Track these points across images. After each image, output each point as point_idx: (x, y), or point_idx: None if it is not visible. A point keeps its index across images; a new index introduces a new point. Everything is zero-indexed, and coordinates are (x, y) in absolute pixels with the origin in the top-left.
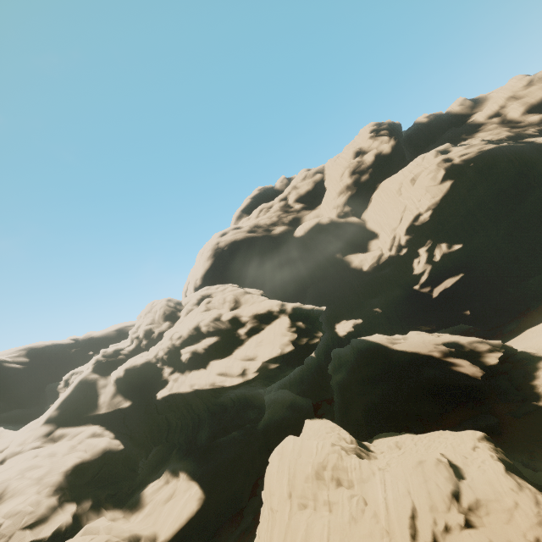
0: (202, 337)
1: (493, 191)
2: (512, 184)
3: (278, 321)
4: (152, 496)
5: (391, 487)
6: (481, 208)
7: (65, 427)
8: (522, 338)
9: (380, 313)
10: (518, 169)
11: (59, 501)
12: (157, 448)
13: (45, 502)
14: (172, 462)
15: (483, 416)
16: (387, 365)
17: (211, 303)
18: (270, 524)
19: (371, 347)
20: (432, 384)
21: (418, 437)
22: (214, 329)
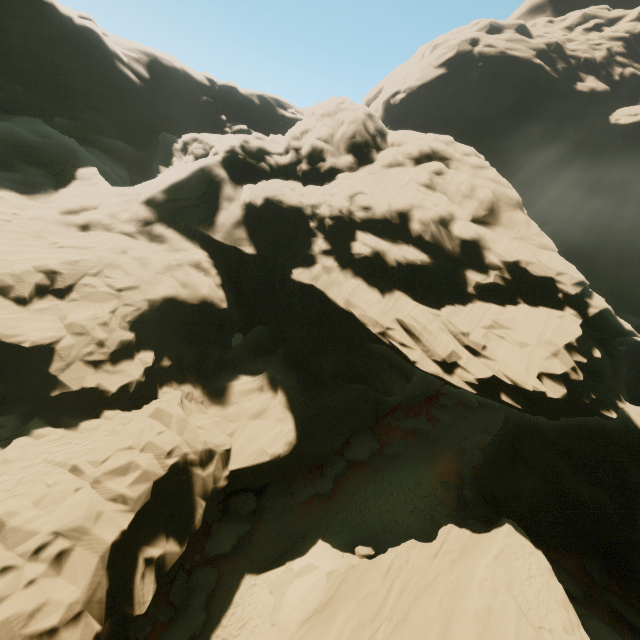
0: (402, 236)
1: None
2: None
3: (557, 316)
4: (239, 397)
5: None
6: None
7: (168, 226)
8: None
9: None
10: None
11: (136, 341)
12: (262, 328)
13: (119, 337)
14: (274, 365)
15: None
16: (633, 478)
17: (442, 178)
18: None
19: (627, 432)
20: None
21: None
22: (432, 239)
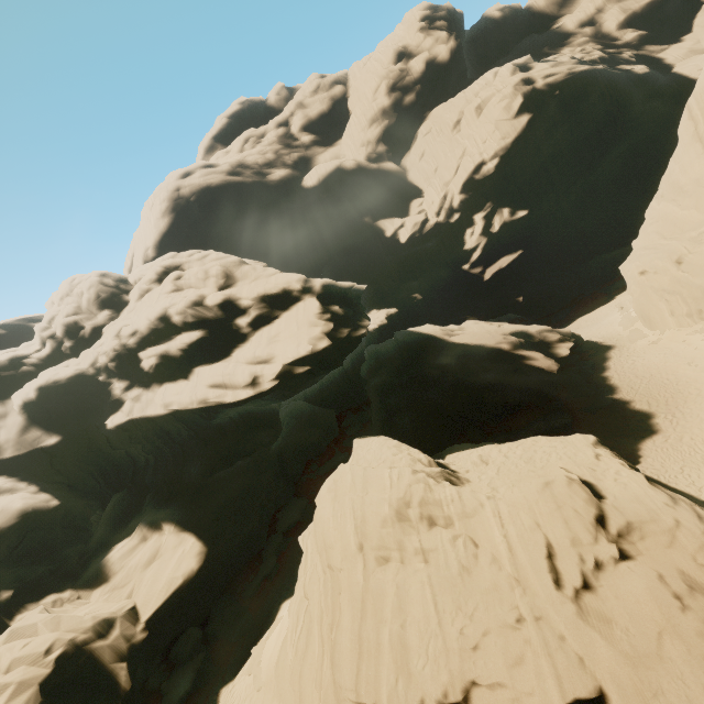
0: (175, 332)
1: (573, 138)
2: (597, 130)
3: (301, 305)
4: (122, 562)
5: (511, 520)
6: (556, 162)
7: None
8: (576, 327)
9: (420, 301)
10: (608, 109)
11: None
12: (118, 496)
13: None
14: (147, 512)
15: (555, 414)
16: (444, 362)
17: (183, 279)
18: (330, 586)
19: (423, 341)
20: (501, 383)
21: (507, 447)
22: (195, 318)
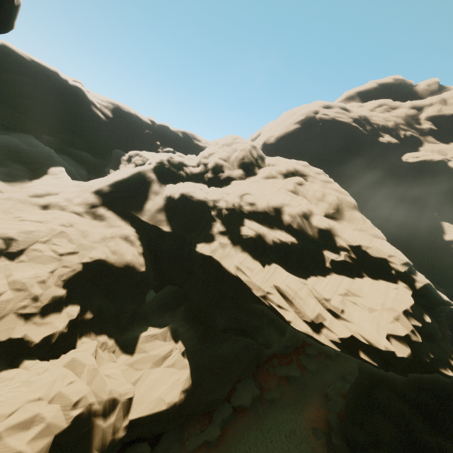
0: (277, 224)
1: None
2: None
3: (393, 287)
4: (146, 347)
5: None
6: None
7: (108, 209)
8: None
9: None
10: None
11: (67, 297)
12: (170, 287)
13: (52, 293)
14: (177, 318)
15: None
16: None
17: (303, 187)
18: None
19: None
20: None
21: None
22: (298, 227)
